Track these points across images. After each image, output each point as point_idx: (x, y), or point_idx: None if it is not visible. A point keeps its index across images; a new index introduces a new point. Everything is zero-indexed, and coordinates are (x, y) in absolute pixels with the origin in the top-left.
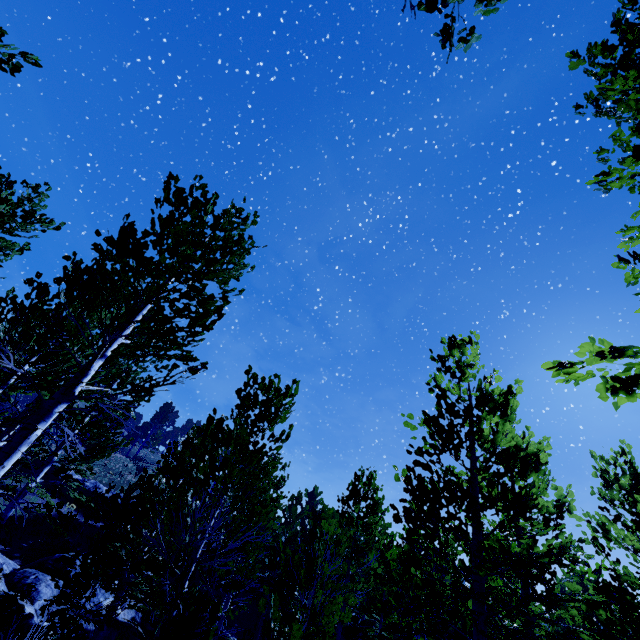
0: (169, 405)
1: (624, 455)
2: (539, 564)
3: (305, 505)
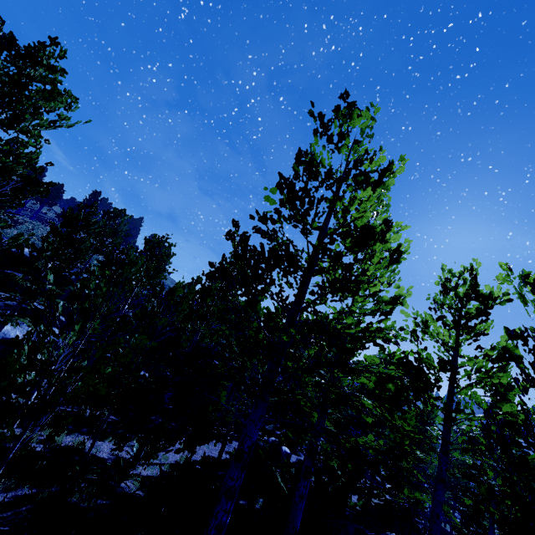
0: (98, 194)
1: (471, 271)
2: (351, 338)
3: (208, 289)
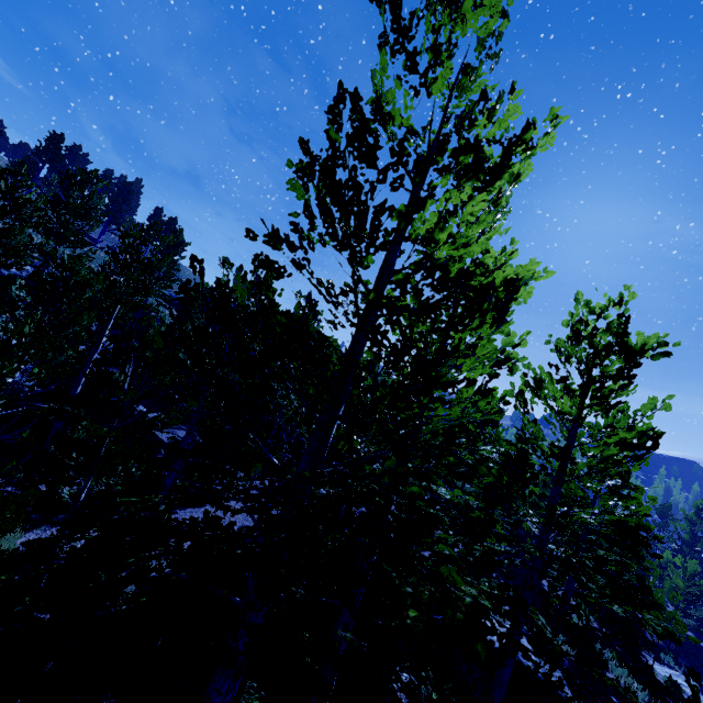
0: (60, 138)
1: (619, 306)
2: (425, 453)
3: None
